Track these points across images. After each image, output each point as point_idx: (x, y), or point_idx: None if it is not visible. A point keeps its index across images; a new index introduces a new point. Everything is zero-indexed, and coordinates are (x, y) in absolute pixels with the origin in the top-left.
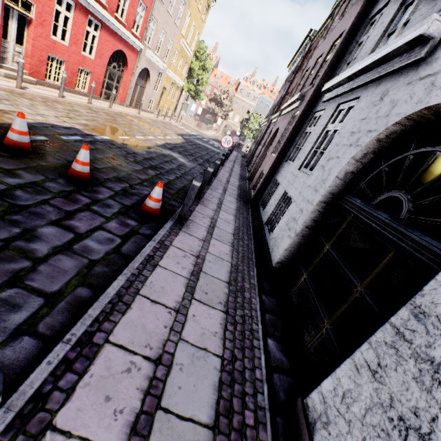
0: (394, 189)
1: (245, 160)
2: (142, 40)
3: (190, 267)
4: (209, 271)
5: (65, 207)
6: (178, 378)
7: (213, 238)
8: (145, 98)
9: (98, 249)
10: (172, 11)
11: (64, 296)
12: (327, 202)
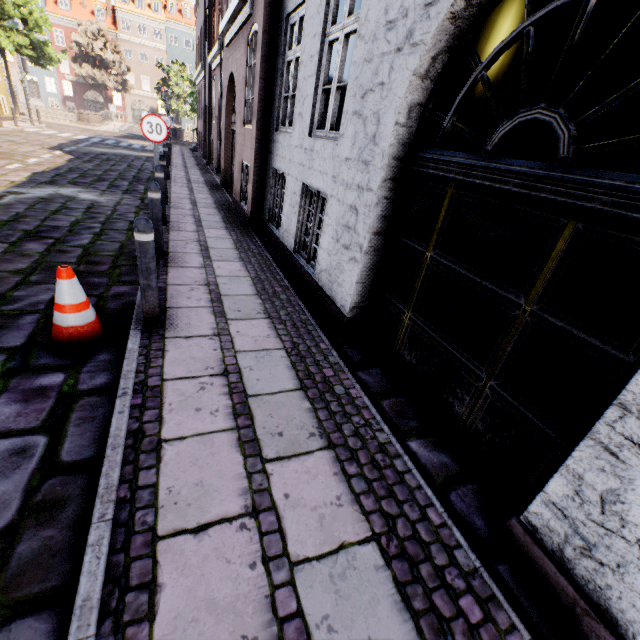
0: (521, 108)
1: (200, 154)
2: None
3: (225, 403)
4: (259, 387)
5: None
6: None
7: (230, 320)
8: None
9: None
10: None
11: None
12: (394, 178)
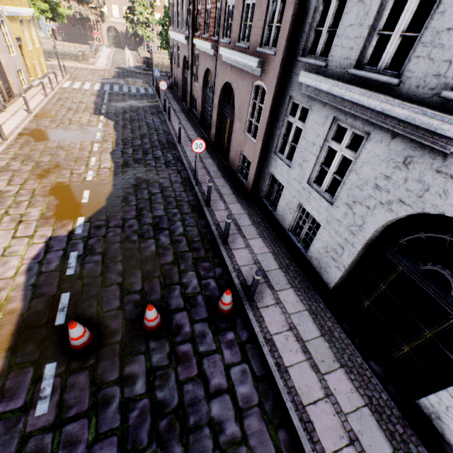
0: (438, 265)
1: (177, 94)
2: None
3: (298, 346)
4: (306, 336)
5: (191, 372)
6: (365, 441)
7: (277, 291)
8: (11, 75)
9: (249, 389)
10: None
11: (281, 448)
12: (367, 245)
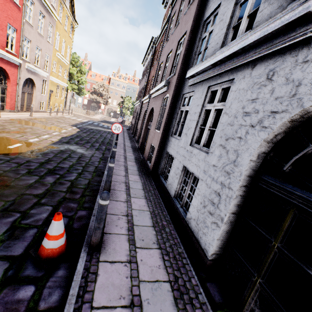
0: None
1: (130, 132)
2: (19, 56)
3: None
4: None
5: None
6: None
7: (137, 247)
8: (35, 101)
9: None
10: (42, 32)
11: None
12: (246, 185)
